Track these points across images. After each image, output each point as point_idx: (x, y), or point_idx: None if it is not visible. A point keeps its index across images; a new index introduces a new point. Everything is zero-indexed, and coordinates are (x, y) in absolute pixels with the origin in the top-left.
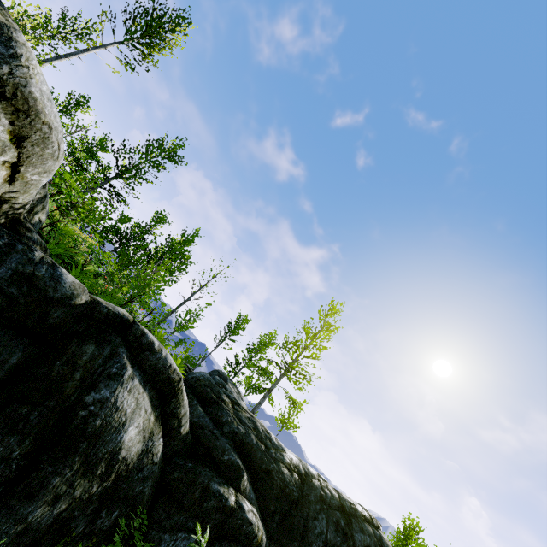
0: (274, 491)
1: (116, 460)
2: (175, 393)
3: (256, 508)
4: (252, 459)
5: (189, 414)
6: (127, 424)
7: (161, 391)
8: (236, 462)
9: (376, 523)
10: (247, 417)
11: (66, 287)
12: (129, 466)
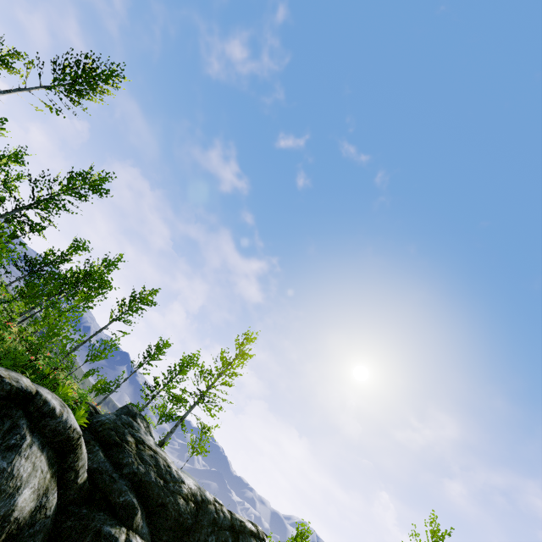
0: (168, 522)
1: (8, 521)
2: (74, 449)
3: (148, 541)
4: (149, 496)
5: (89, 461)
6: (22, 487)
7: (59, 449)
8: (131, 502)
9: (262, 536)
10: (150, 455)
11: None
12: (21, 524)
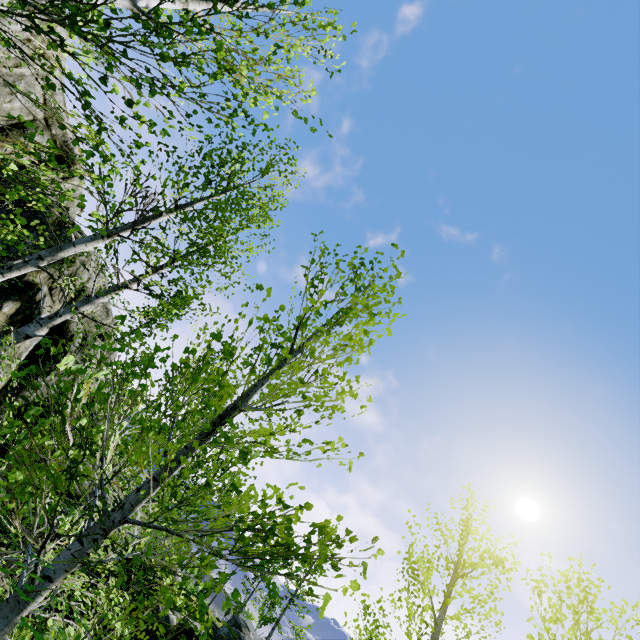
0: None
1: None
2: None
3: None
4: None
5: None
6: None
7: None
8: None
9: None
10: None
11: (171, 622)
12: None
